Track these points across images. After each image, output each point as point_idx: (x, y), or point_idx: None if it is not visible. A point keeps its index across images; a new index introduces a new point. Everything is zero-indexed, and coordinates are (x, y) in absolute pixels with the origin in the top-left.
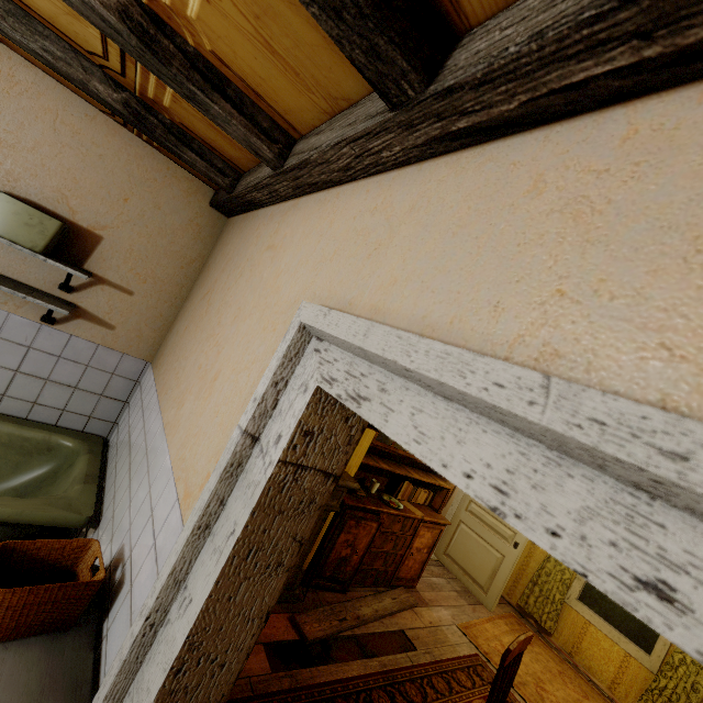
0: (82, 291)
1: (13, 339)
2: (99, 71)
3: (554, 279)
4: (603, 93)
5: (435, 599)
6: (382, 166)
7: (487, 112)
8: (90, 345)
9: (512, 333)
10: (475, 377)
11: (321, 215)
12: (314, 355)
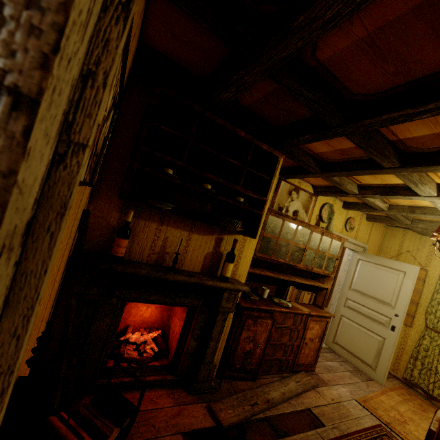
0: None
1: None
2: None
3: None
4: None
5: (332, 379)
6: None
7: None
8: None
9: None
10: None
11: None
12: None
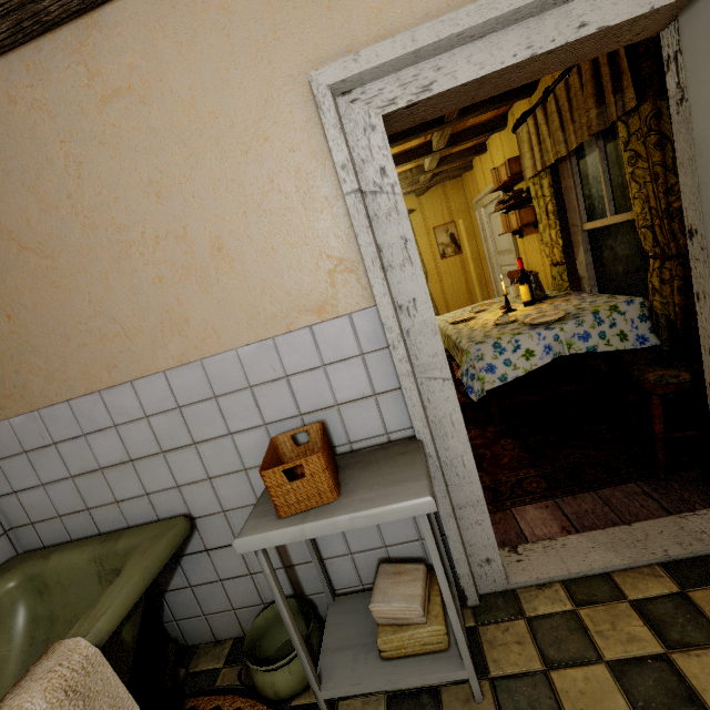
0: None
1: None
2: None
3: None
4: None
5: None
6: None
7: None
8: None
9: None
10: (502, 4)
11: (190, 10)
12: (354, 105)
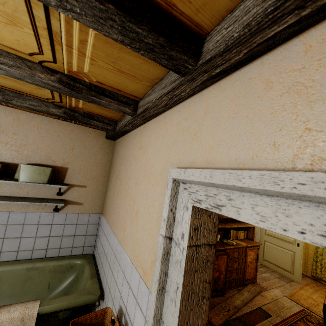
0: (66, 193)
1: (44, 223)
2: (51, 104)
3: (300, 124)
4: (285, 36)
5: (268, 285)
6: (182, 99)
7: (228, 62)
8: (75, 215)
9: (290, 155)
10: (284, 183)
11: (160, 128)
12: (184, 191)
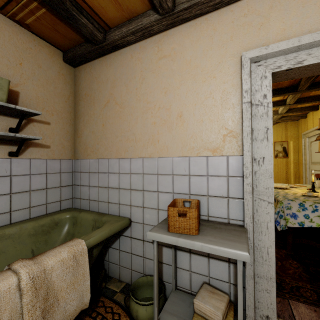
0: (23, 130)
1: None
2: None
3: None
4: None
5: None
6: None
7: None
8: (42, 161)
9: None
10: None
11: (200, 30)
12: (259, 67)
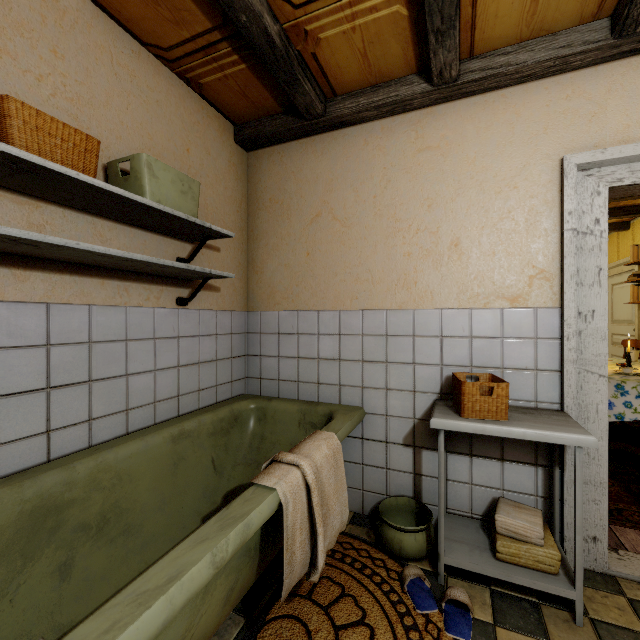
0: (191, 261)
1: (165, 335)
2: (264, 1)
3: None
4: None
5: None
6: (561, 71)
7: None
8: (211, 314)
9: None
10: None
11: (493, 112)
12: (589, 178)
